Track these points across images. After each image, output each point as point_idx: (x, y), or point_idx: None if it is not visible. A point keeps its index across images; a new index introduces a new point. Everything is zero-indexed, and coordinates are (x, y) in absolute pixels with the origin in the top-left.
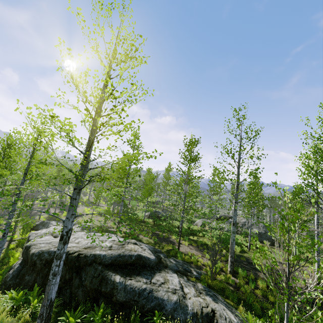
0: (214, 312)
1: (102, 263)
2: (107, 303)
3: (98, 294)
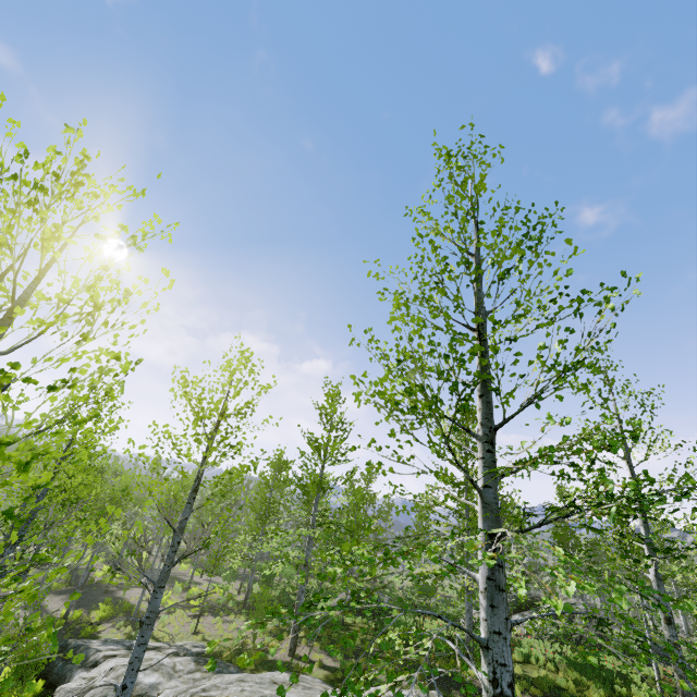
0: None
1: None
2: None
3: None
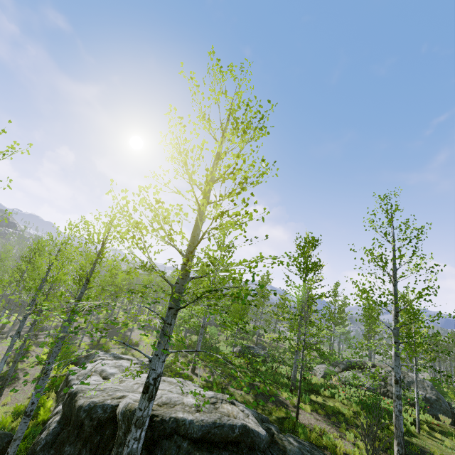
0: None
1: (187, 436)
2: None
3: None
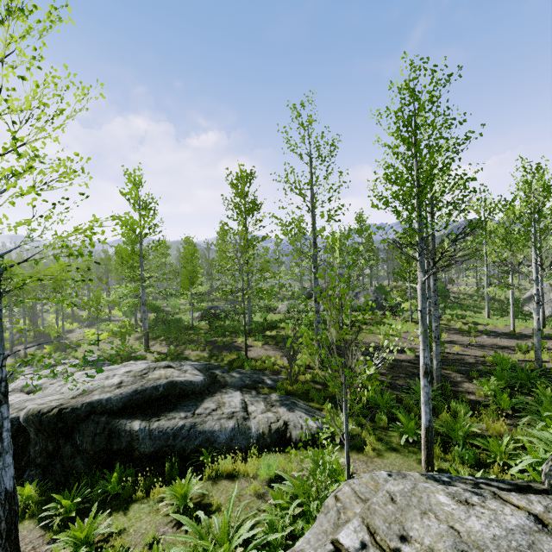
0: (286, 424)
1: (107, 412)
2: (128, 462)
3: (110, 456)
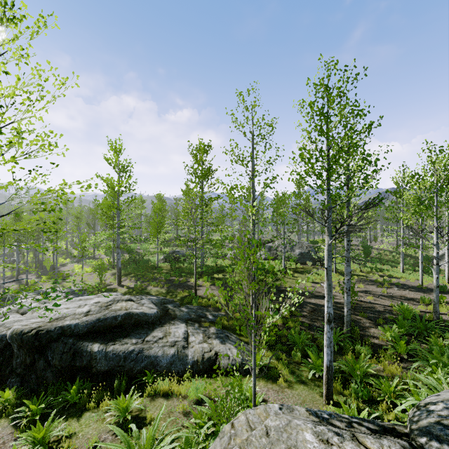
0: (217, 354)
1: (74, 335)
2: (87, 377)
3: (74, 371)
